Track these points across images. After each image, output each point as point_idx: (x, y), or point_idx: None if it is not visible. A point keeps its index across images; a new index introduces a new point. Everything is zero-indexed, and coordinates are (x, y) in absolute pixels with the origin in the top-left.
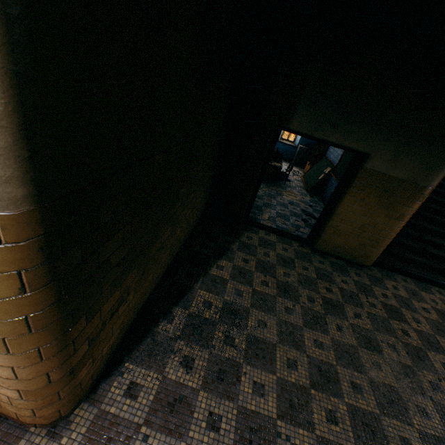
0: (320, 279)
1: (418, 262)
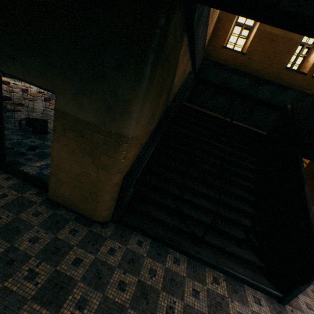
0: None
1: (167, 222)
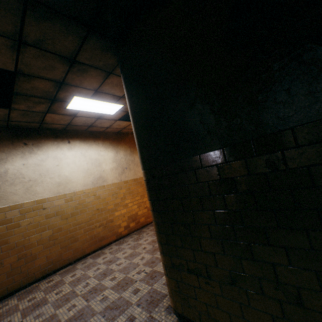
0: None
1: None
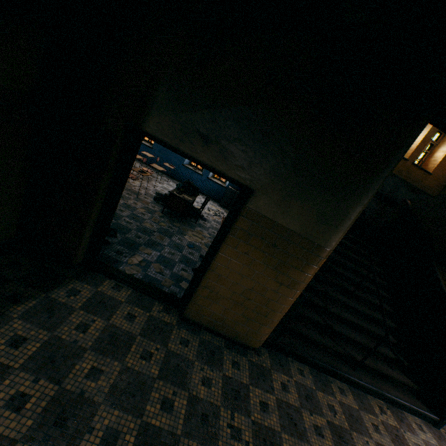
0: (164, 378)
1: (321, 343)
